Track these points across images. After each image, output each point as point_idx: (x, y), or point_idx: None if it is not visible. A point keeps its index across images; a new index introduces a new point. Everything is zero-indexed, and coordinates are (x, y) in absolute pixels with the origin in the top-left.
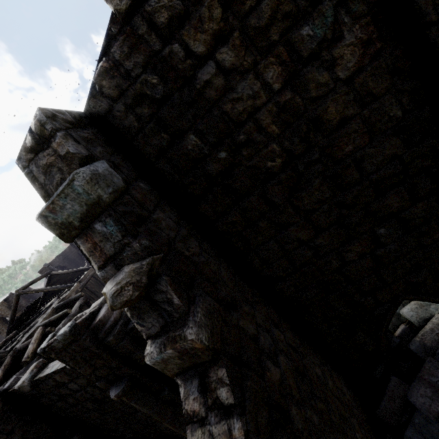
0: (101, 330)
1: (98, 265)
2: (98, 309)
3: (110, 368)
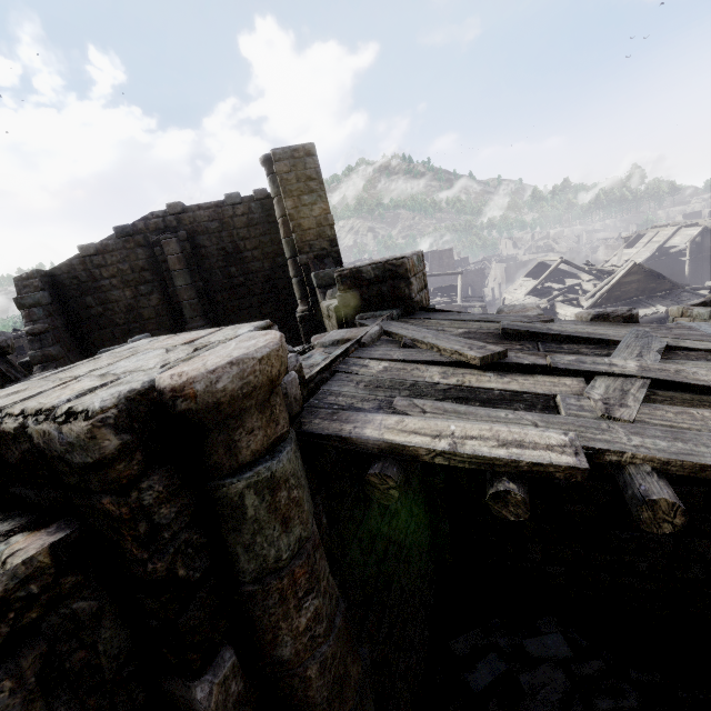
0: None
1: (26, 321)
2: None
3: None
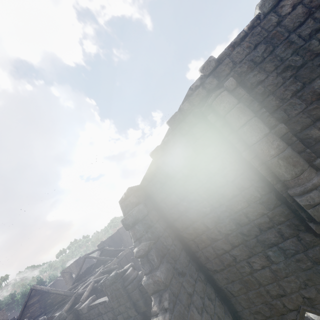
0: (126, 280)
1: (134, 241)
2: (127, 268)
3: (126, 307)
